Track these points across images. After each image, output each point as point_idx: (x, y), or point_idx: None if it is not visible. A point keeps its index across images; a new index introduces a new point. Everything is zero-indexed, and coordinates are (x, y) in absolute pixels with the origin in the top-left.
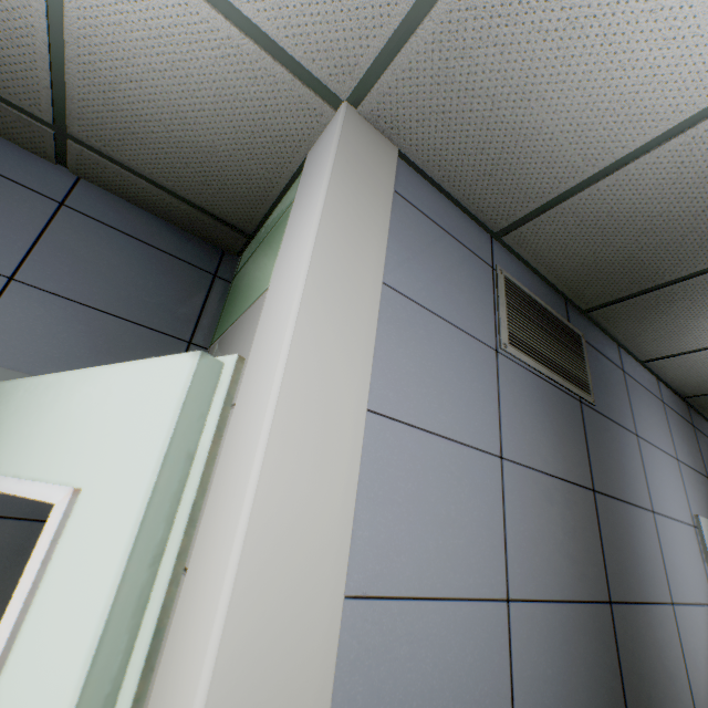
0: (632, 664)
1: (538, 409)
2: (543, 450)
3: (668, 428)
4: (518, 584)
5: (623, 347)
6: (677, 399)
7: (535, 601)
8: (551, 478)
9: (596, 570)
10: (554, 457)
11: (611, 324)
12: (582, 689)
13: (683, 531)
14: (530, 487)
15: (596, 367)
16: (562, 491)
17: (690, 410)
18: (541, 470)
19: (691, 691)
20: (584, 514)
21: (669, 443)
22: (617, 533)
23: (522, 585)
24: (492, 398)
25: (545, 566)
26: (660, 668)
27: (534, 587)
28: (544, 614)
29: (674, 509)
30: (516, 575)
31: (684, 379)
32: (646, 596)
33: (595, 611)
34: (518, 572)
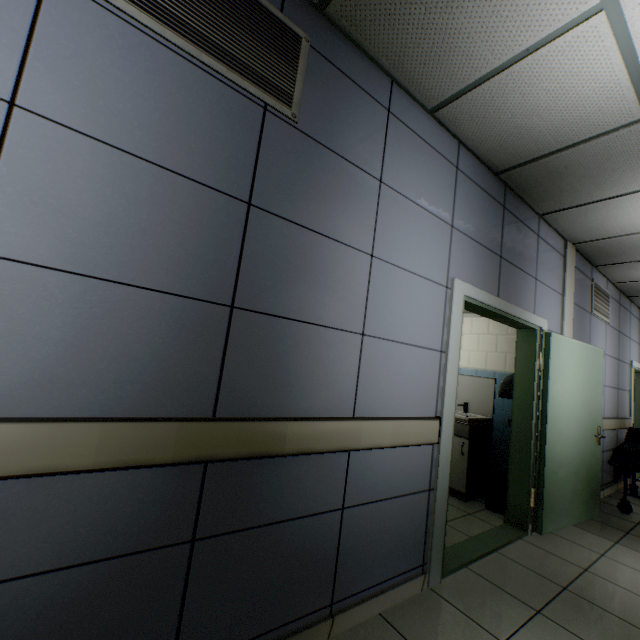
0: (251, 362)
1: (146, 83)
2: (140, 131)
3: (453, 195)
4: (8, 243)
5: (401, 86)
6: (489, 176)
7: (50, 269)
8: (148, 164)
9: (217, 275)
10: (167, 146)
11: (363, 35)
12: (129, 361)
13: (423, 286)
14: (85, 158)
15: (327, 87)
16: (170, 185)
17: (509, 193)
18: (124, 150)
19: (357, 402)
20: (215, 220)
21: (447, 208)
22: (284, 255)
23: (20, 247)
24: (12, 27)
25: (91, 244)
26: (308, 376)
27: (53, 256)
28: (68, 285)
29: (417, 265)
30: (5, 234)
31: (486, 142)
32: (314, 319)
33: (195, 307)
34: (13, 232)
